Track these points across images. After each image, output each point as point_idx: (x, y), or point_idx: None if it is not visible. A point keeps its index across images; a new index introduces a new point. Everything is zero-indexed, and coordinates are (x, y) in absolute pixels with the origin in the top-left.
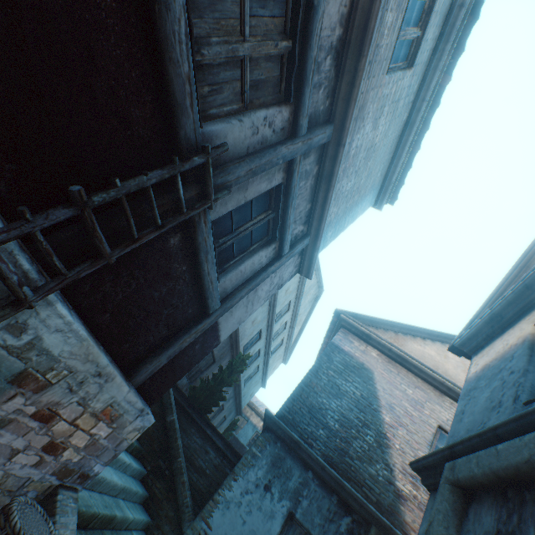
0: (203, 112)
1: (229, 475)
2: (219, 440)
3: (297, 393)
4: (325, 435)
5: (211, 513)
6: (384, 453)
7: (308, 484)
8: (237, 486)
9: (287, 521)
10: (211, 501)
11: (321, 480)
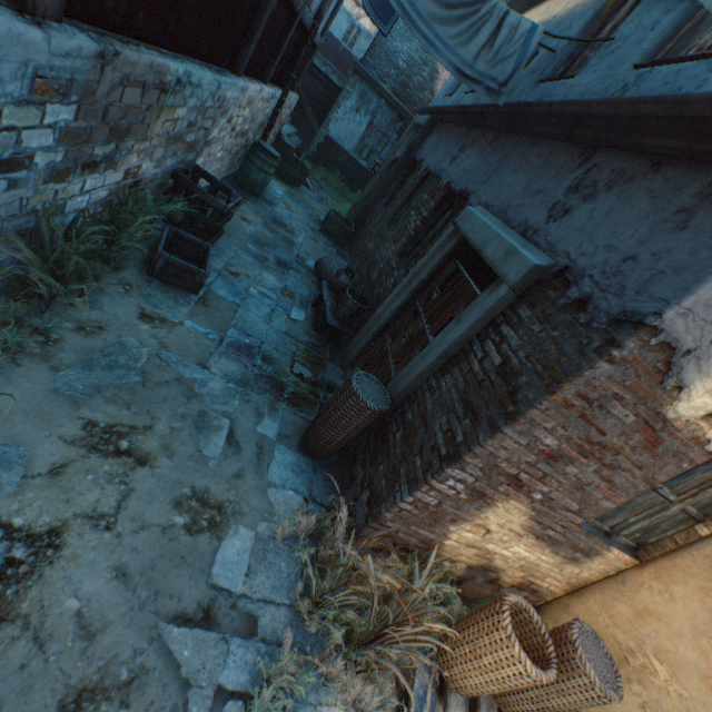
0: (311, 2)
1: (335, 106)
2: (323, 78)
3: (377, 41)
4: (395, 76)
5: (328, 126)
6: (433, 85)
7: (381, 108)
8: (341, 112)
9: (369, 127)
10: (327, 120)
11: (389, 105)
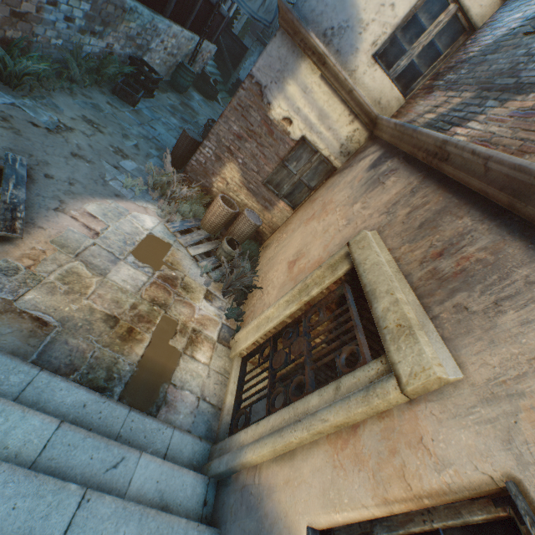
0: None
1: (244, 60)
2: (239, 43)
3: None
4: None
5: (239, 72)
6: None
7: None
8: (247, 64)
9: None
10: (239, 68)
11: None
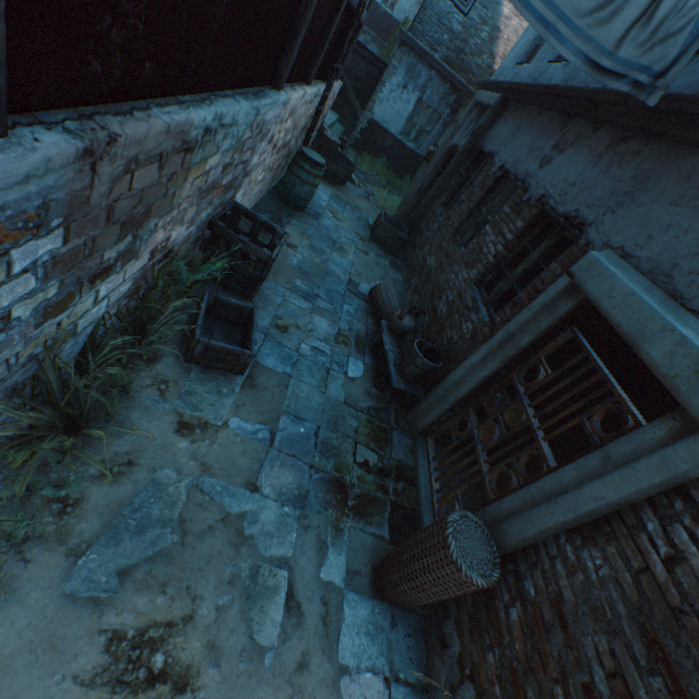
0: None
1: (379, 85)
2: (365, 53)
3: (428, 2)
4: (448, 41)
5: (372, 108)
6: (493, 46)
7: (431, 81)
8: (386, 91)
9: (418, 104)
10: (371, 102)
11: (441, 76)
